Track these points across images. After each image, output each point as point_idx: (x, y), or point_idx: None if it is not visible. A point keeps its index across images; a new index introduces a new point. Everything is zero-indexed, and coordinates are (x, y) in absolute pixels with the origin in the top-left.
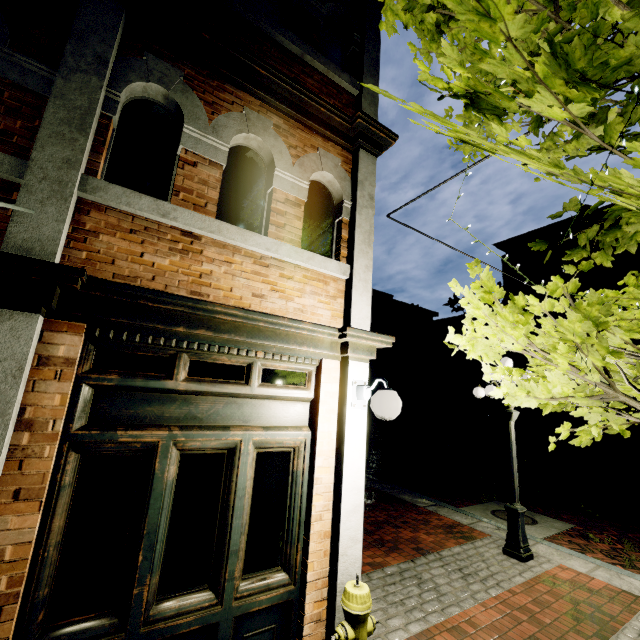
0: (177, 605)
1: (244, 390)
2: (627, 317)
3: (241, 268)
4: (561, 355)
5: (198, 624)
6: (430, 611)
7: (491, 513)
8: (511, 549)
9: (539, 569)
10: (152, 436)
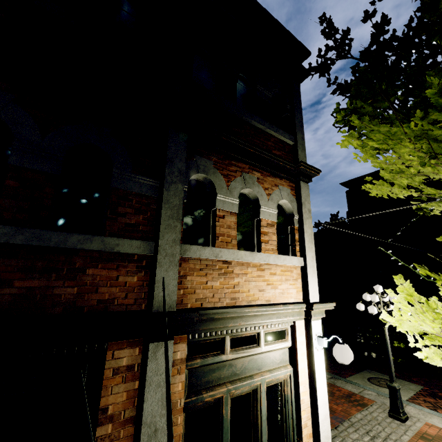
0: None
1: (258, 351)
2: None
3: (251, 275)
4: None
5: None
6: None
7: (368, 380)
8: (394, 414)
9: (415, 427)
10: (219, 393)
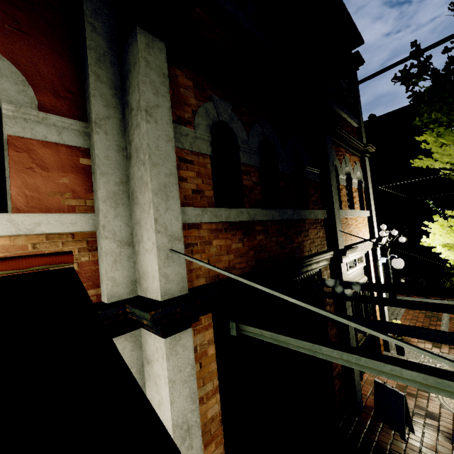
0: (359, 339)
1: (357, 269)
2: None
3: (354, 225)
4: None
5: (364, 342)
6: None
7: None
8: None
9: None
10: (349, 291)
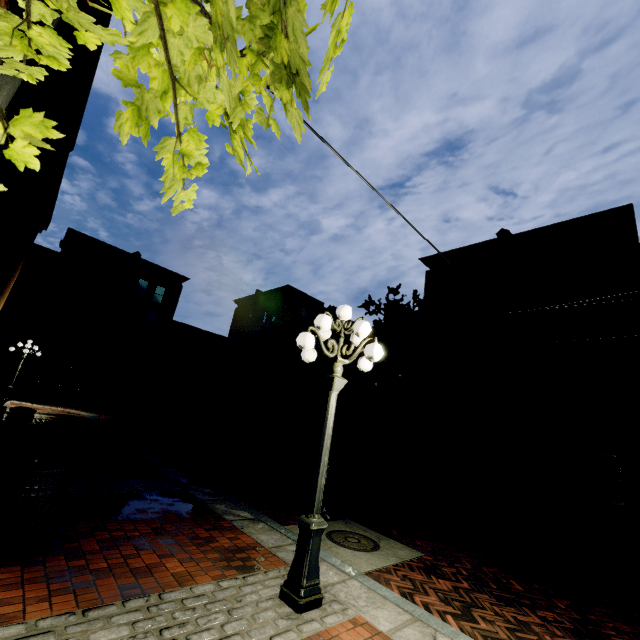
0: None
1: None
2: None
3: None
4: None
5: None
6: None
7: (326, 534)
8: (289, 589)
9: (315, 626)
10: None
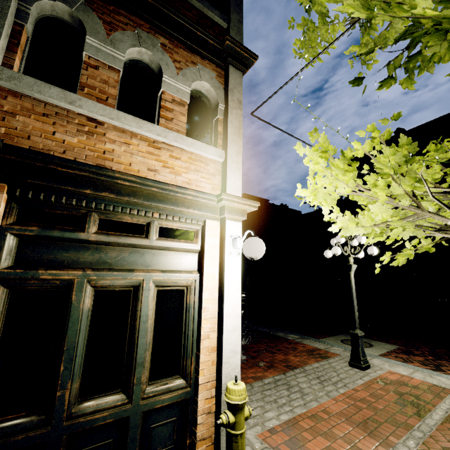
0: (95, 404)
1: (144, 242)
2: (430, 173)
3: (138, 149)
4: (380, 189)
5: (112, 418)
6: (296, 405)
7: (340, 341)
8: (354, 362)
9: (374, 374)
10: (69, 275)
